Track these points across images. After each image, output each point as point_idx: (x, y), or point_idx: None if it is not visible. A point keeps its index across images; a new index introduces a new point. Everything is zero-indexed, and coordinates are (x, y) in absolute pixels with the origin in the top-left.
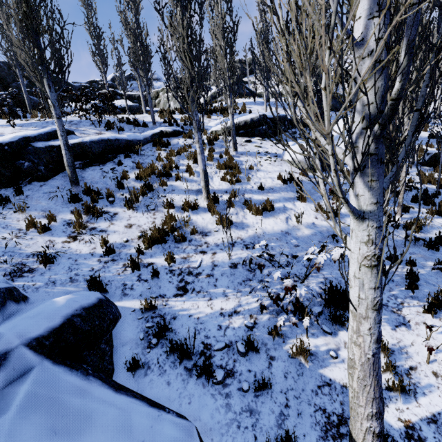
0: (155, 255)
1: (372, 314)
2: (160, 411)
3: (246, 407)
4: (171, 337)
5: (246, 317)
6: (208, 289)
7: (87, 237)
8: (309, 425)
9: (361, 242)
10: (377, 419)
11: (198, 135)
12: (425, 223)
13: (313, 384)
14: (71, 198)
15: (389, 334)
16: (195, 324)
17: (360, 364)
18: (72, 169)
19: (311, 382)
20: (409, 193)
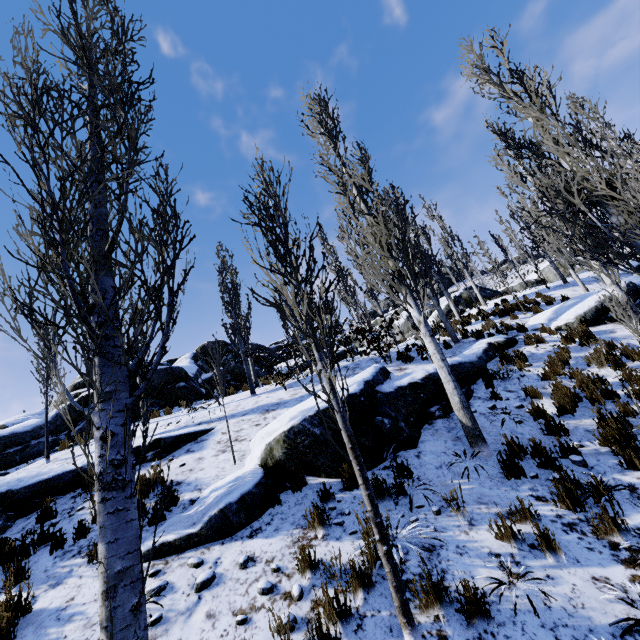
0: None
1: None
2: None
3: None
4: None
5: None
6: None
7: None
8: None
9: None
10: None
11: None
12: None
13: None
14: (504, 468)
15: None
16: None
17: None
18: (469, 413)
19: None
20: None
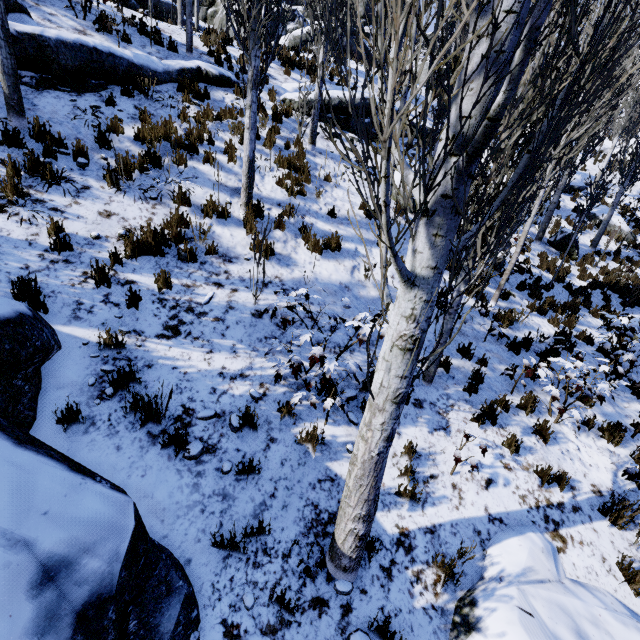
0: (140, 270)
1: (390, 407)
2: (86, 478)
3: (221, 490)
4: (138, 390)
5: (255, 385)
6: (212, 338)
7: (25, 213)
8: (293, 520)
9: (402, 315)
10: (364, 522)
11: (253, 94)
12: (519, 318)
13: (313, 477)
14: (4, 136)
15: (423, 437)
16: (178, 381)
17: (362, 462)
18: (11, 82)
19: (313, 474)
20: (519, 277)
